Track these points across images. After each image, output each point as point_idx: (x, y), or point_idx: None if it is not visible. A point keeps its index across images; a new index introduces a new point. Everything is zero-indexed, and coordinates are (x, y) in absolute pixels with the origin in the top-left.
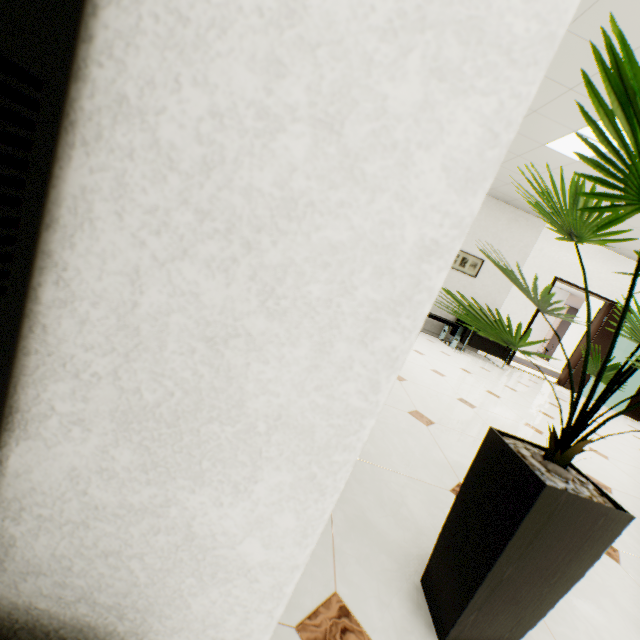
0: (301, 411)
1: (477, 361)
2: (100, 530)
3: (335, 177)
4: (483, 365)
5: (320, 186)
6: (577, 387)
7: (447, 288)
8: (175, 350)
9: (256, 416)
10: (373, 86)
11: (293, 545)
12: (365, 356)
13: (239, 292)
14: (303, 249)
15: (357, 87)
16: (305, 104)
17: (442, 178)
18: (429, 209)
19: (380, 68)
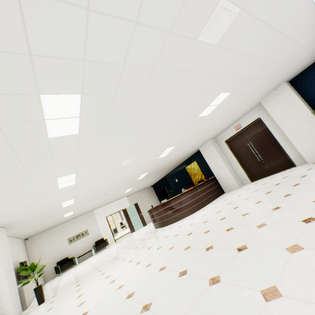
0: (7, 300)
1: (101, 252)
2: (1, 314)
3: (3, 293)
4: (101, 252)
5: (2, 294)
6: (133, 230)
7: (85, 243)
8: (0, 304)
9: (5, 302)
10: (2, 290)
11: (10, 305)
12: (8, 296)
13: (1, 299)
14: (3, 296)
15: (2, 291)
16: (0, 293)
17: (6, 290)
18: (7, 291)
19: (2, 290)
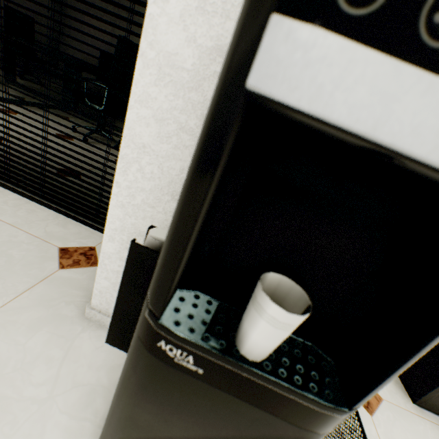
0: None
1: None
2: None
3: None
4: None
5: None
6: None
7: None
8: None
9: None
10: None
11: None
12: None
13: None
14: None
15: None
16: None
17: None
18: None
19: None
